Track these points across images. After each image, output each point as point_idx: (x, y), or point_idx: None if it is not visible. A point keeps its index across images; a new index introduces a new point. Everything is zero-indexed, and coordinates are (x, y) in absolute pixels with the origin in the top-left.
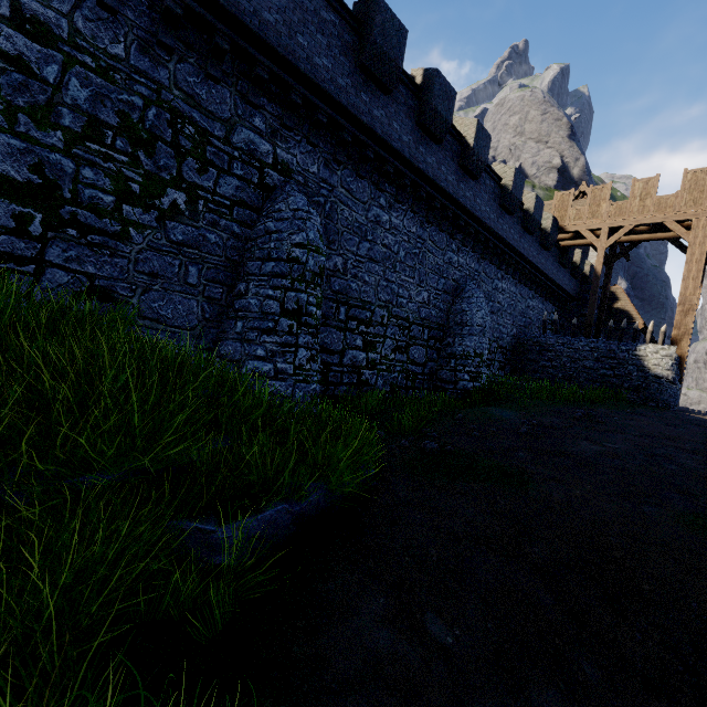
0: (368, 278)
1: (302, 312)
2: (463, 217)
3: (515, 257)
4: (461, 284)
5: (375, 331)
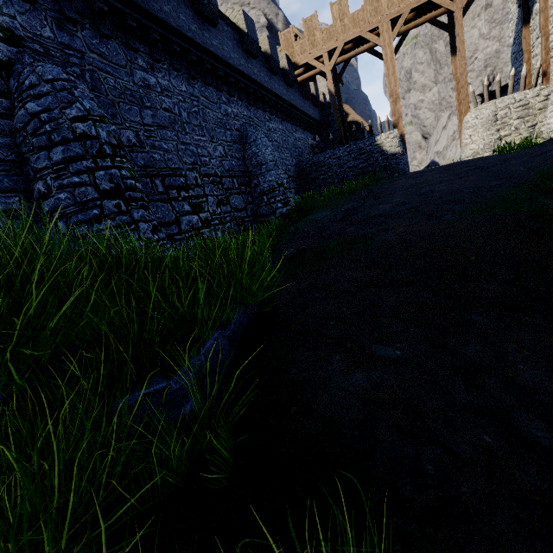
0: (166, 146)
1: (121, 188)
2: (220, 66)
3: (272, 98)
4: (243, 132)
5: (195, 194)
